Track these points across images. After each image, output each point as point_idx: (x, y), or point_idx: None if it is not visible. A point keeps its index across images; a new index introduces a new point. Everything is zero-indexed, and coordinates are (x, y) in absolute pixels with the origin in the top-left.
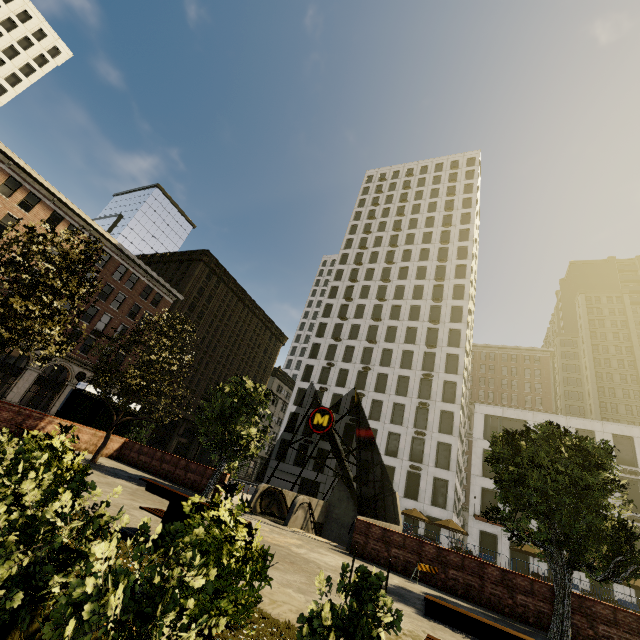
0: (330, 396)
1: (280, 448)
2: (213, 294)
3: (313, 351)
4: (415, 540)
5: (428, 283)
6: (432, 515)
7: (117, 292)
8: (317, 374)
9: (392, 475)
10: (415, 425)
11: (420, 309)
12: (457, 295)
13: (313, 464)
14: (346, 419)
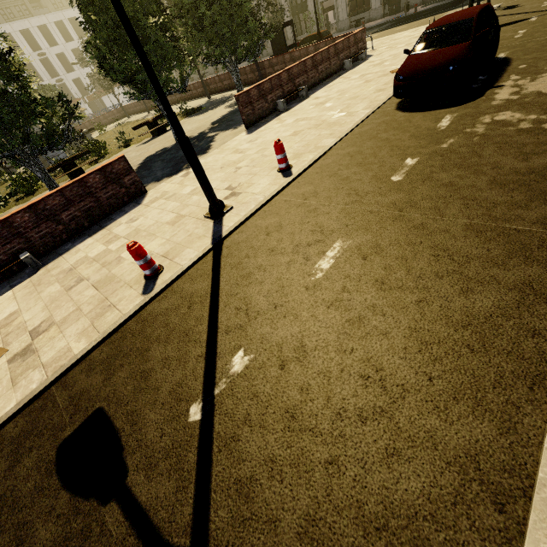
0: None
1: None
2: None
3: None
4: None
5: None
6: None
7: None
8: None
9: None
10: None
11: None
12: None
13: None
14: None
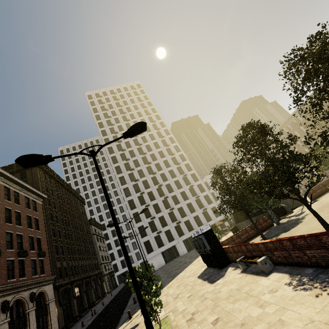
0: (152, 207)
1: (145, 247)
2: (51, 188)
3: (126, 193)
4: (317, 186)
5: (158, 140)
6: (219, 220)
7: (13, 212)
8: (138, 202)
9: (198, 218)
10: (192, 196)
11: (163, 152)
12: (172, 141)
13: (167, 240)
14: (167, 211)
